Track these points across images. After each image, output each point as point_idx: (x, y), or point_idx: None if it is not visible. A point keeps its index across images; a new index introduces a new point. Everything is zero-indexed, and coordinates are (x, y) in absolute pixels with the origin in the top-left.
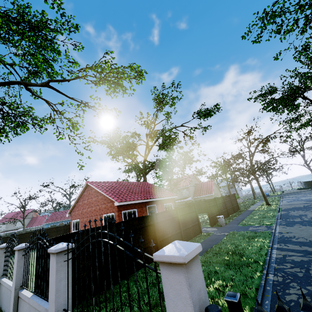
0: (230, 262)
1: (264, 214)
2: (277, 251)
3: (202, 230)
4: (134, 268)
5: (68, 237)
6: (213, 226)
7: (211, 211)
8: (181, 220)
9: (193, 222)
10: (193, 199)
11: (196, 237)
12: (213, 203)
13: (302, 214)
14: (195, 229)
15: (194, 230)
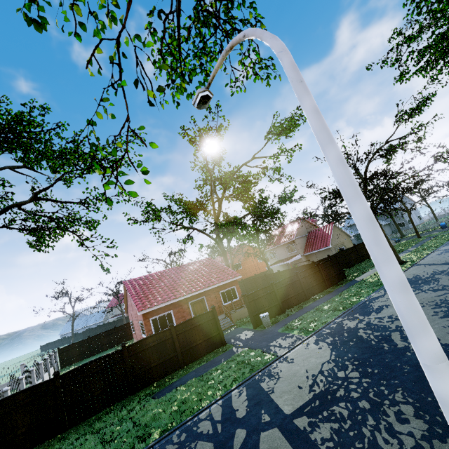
0: (155, 418)
1: (350, 297)
2: (219, 404)
3: (234, 338)
4: (91, 413)
5: (2, 402)
6: (256, 328)
7: (256, 306)
8: (181, 339)
9: (207, 335)
10: (304, 256)
11: (210, 353)
12: (264, 292)
13: (383, 306)
14: (212, 342)
15: (208, 345)
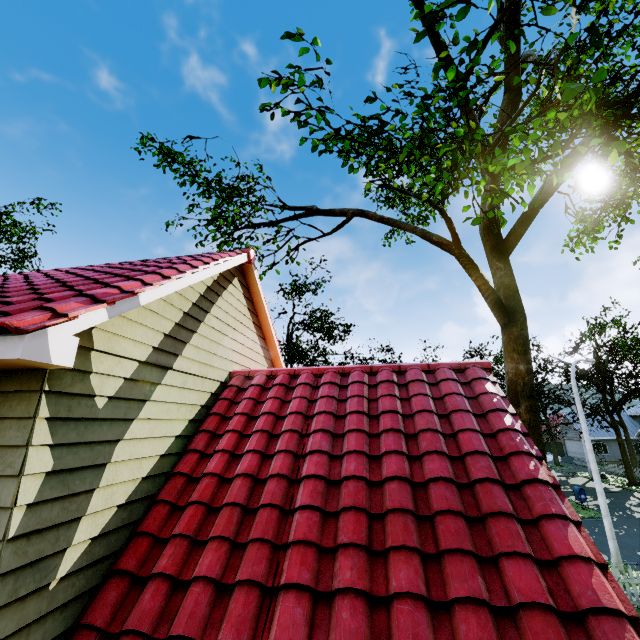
0: None
1: None
2: None
3: None
4: None
5: None
6: None
7: None
8: None
9: None
10: None
11: None
12: None
13: None
14: None
15: None
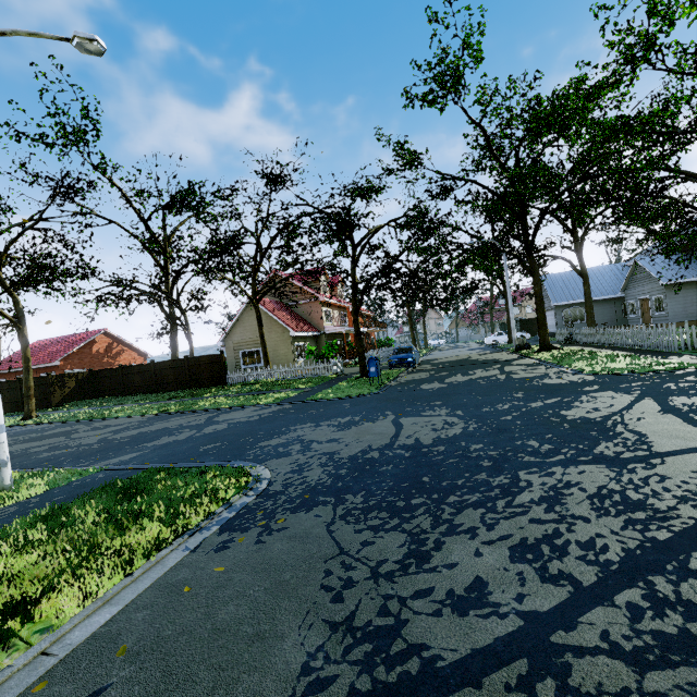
0: None
1: None
2: None
3: None
4: None
5: None
6: None
7: None
8: None
9: None
10: None
11: None
12: None
13: None
14: None
15: None
